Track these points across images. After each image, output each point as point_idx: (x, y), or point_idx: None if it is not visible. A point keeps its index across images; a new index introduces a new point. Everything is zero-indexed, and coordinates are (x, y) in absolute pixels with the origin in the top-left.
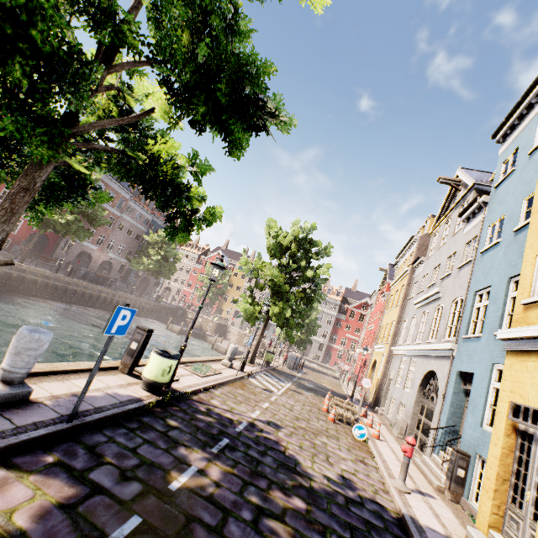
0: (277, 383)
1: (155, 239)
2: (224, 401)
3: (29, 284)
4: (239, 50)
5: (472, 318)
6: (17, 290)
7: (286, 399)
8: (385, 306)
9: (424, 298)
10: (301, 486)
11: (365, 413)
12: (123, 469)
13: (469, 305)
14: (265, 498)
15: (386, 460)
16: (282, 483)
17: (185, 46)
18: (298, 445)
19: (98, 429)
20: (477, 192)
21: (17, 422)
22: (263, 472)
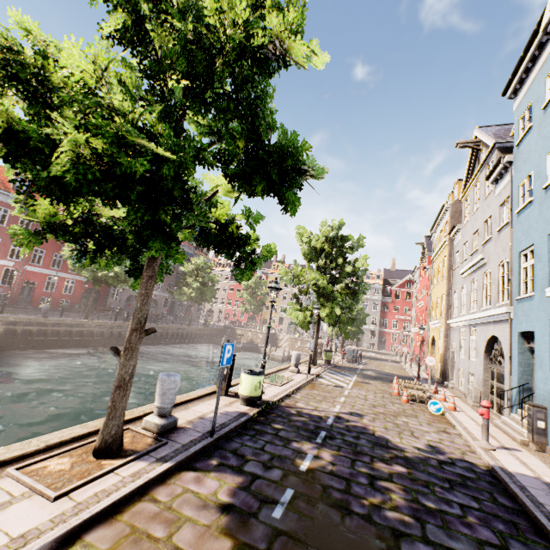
0: (344, 378)
1: (190, 268)
2: (307, 402)
3: (97, 336)
4: (280, 140)
5: (522, 278)
6: (89, 344)
7: (357, 391)
8: (430, 280)
9: (469, 267)
10: (397, 457)
11: (435, 389)
12: (263, 462)
13: (516, 267)
14: (372, 468)
15: (466, 427)
16: (381, 457)
17: (241, 149)
18: (383, 427)
19: (230, 439)
20: (499, 151)
21: (181, 442)
22: (363, 451)
